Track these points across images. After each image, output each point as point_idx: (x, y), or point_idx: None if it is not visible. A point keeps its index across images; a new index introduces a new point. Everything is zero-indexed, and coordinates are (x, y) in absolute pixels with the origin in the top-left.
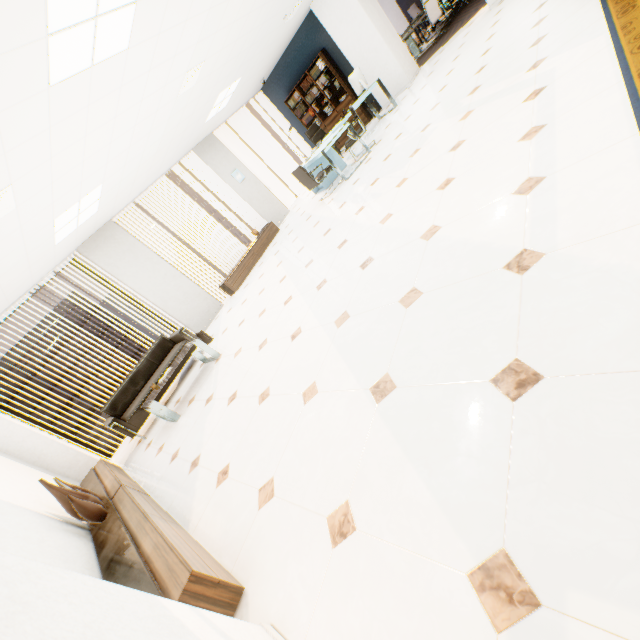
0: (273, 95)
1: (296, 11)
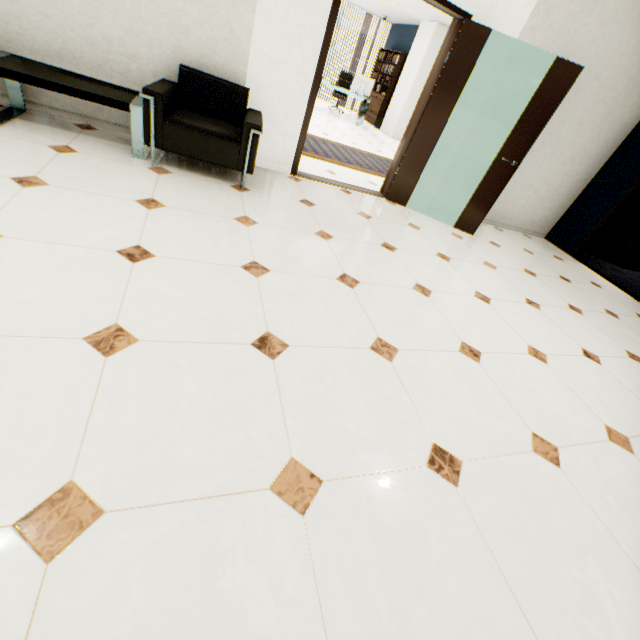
0: (391, 38)
1: (396, 6)
